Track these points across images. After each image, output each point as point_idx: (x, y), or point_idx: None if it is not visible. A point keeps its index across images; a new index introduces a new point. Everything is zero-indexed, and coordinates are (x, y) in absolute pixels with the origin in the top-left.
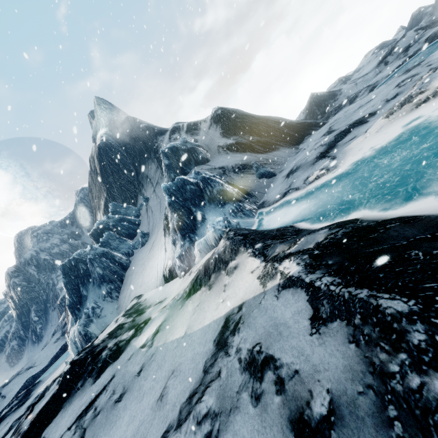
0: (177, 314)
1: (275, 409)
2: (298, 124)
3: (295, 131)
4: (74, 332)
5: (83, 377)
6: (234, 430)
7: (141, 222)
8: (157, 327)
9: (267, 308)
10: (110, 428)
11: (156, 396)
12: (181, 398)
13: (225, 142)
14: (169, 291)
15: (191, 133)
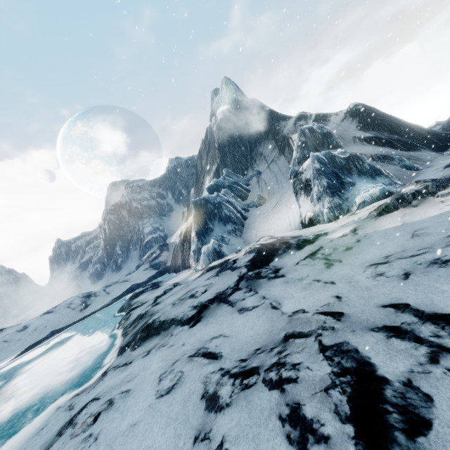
0: (374, 222)
1: None
2: (442, 134)
3: (439, 140)
4: (208, 248)
5: (281, 249)
6: None
7: (251, 190)
8: (350, 229)
9: None
10: (357, 254)
11: (404, 239)
12: None
13: (362, 134)
14: (318, 229)
15: (320, 122)
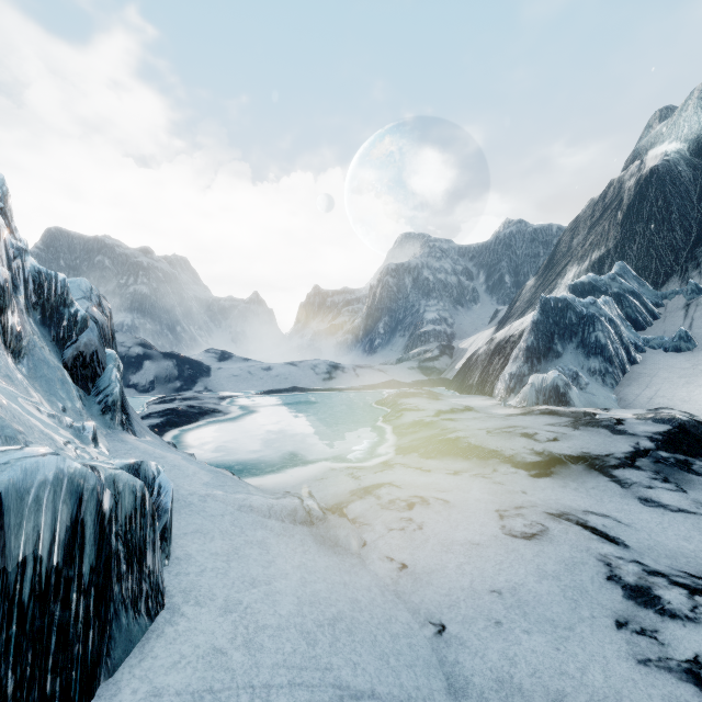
0: None
1: None
2: None
3: None
4: (543, 380)
5: None
6: None
7: (661, 317)
8: None
9: None
10: None
11: None
12: None
13: None
14: None
15: None
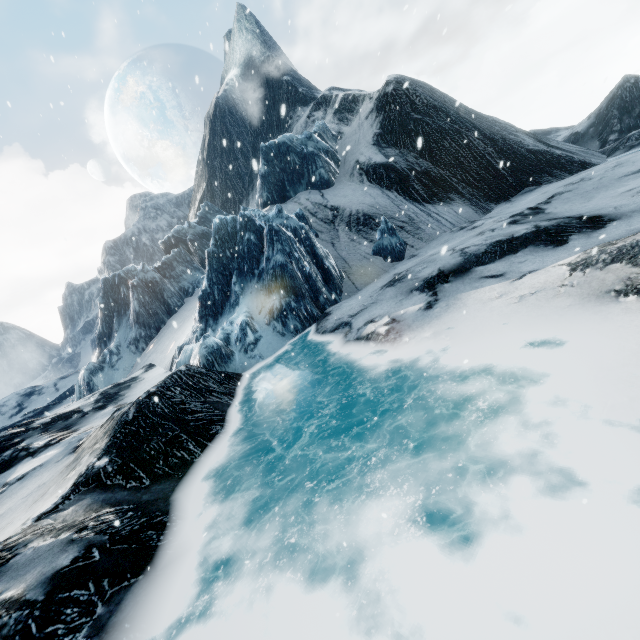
0: (46, 469)
1: None
2: (529, 154)
3: (514, 169)
4: (82, 373)
5: None
6: None
7: None
8: (34, 466)
9: None
10: None
11: None
12: None
13: (370, 156)
14: None
15: (342, 116)
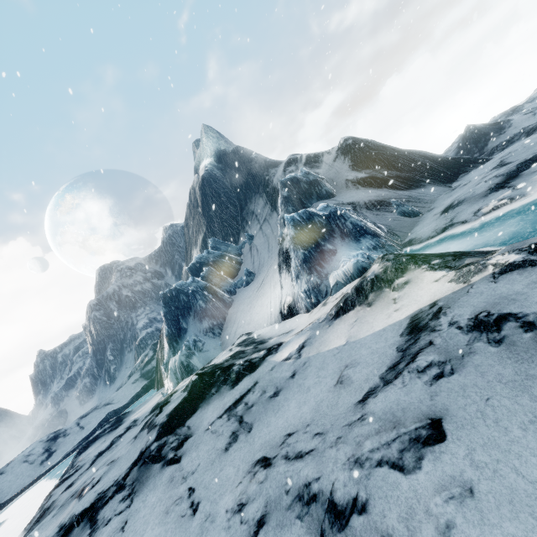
0: (326, 332)
1: (527, 341)
2: (450, 160)
3: (447, 168)
4: (175, 362)
5: (216, 385)
6: (474, 364)
7: (243, 262)
8: (299, 344)
9: (481, 291)
10: (274, 413)
11: (330, 384)
12: (376, 373)
13: (355, 175)
14: (292, 325)
15: (311, 165)
